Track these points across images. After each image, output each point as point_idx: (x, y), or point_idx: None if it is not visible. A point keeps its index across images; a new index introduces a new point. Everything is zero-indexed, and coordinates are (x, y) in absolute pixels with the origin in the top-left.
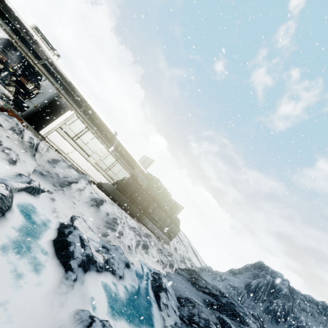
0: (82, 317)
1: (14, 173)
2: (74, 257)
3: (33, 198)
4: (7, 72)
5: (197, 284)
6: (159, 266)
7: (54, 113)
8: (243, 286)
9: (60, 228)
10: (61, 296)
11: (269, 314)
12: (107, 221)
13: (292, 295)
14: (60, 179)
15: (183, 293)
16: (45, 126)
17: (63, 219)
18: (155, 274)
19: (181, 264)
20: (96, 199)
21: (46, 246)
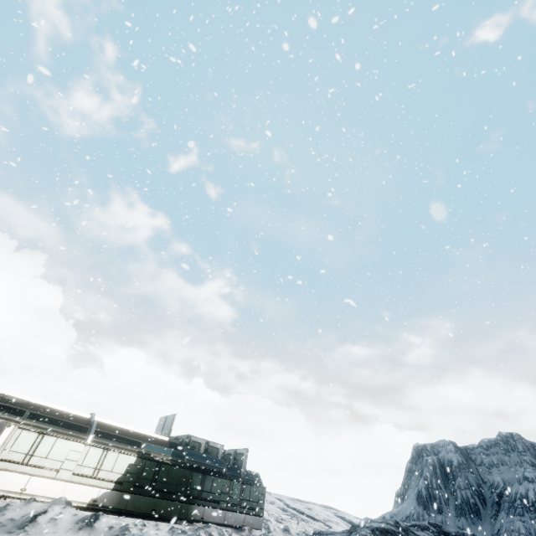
0: None
1: None
2: None
3: None
4: None
5: None
6: None
7: None
8: (415, 503)
9: None
10: None
11: (463, 513)
12: (112, 535)
13: (470, 457)
14: (17, 521)
15: None
16: None
17: None
18: None
19: None
20: (85, 517)
21: None
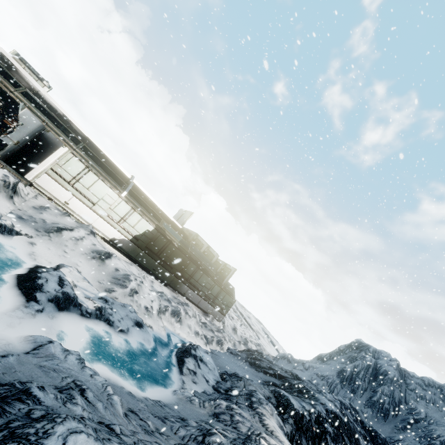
0: (37, 339)
1: None
2: (42, 290)
3: (1, 237)
4: None
5: (258, 364)
6: (199, 341)
7: (42, 151)
8: (335, 374)
9: (34, 267)
10: (13, 319)
11: (372, 407)
12: (115, 276)
13: (405, 379)
14: (47, 225)
15: (231, 371)
16: (32, 168)
17: (44, 264)
18: (187, 344)
19: (240, 346)
20: (100, 251)
21: (6, 278)
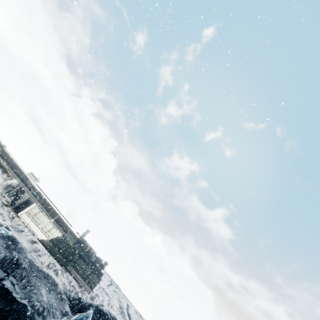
0: None
1: (3, 223)
2: None
3: (6, 230)
4: (13, 191)
5: None
6: None
7: (27, 205)
8: None
9: None
10: None
11: None
12: (35, 249)
13: None
14: (19, 229)
15: None
16: (21, 211)
17: None
18: None
19: None
20: (33, 240)
21: None
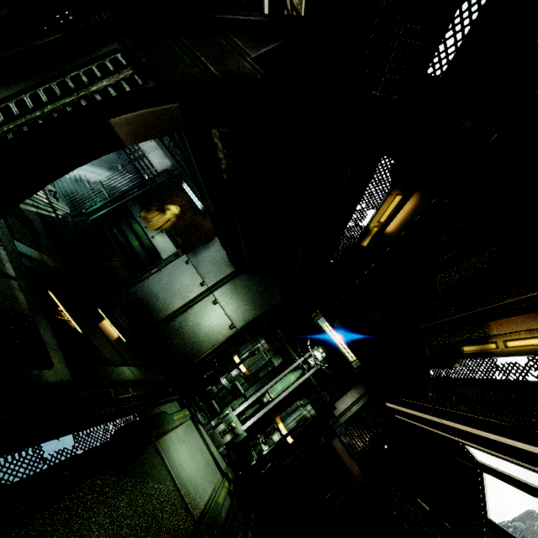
0: None
1: None
2: None
3: None
4: None
5: None
6: None
7: None
8: None
9: None
10: None
11: None
12: None
13: None
14: None
15: None
16: None
17: None
18: None
19: None
20: None
21: None
